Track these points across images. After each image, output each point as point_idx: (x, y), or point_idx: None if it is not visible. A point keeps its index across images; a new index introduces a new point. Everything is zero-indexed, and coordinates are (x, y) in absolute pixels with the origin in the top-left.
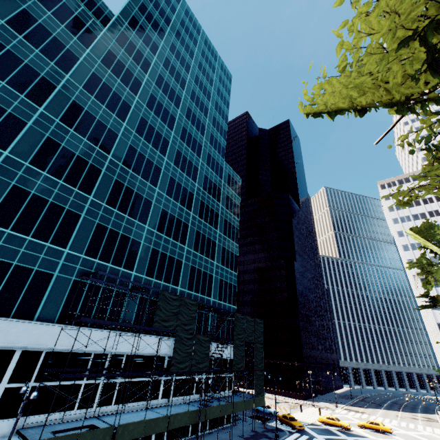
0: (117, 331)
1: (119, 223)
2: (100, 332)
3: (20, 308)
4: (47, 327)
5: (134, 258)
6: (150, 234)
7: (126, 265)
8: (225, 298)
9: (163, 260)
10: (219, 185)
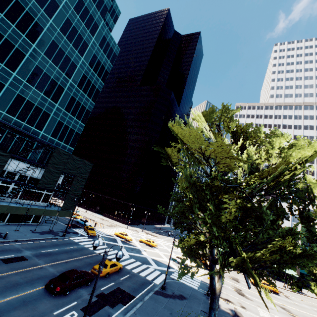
0: None
1: None
2: None
3: None
4: None
5: None
6: None
7: None
8: (61, 138)
9: None
10: (87, 40)
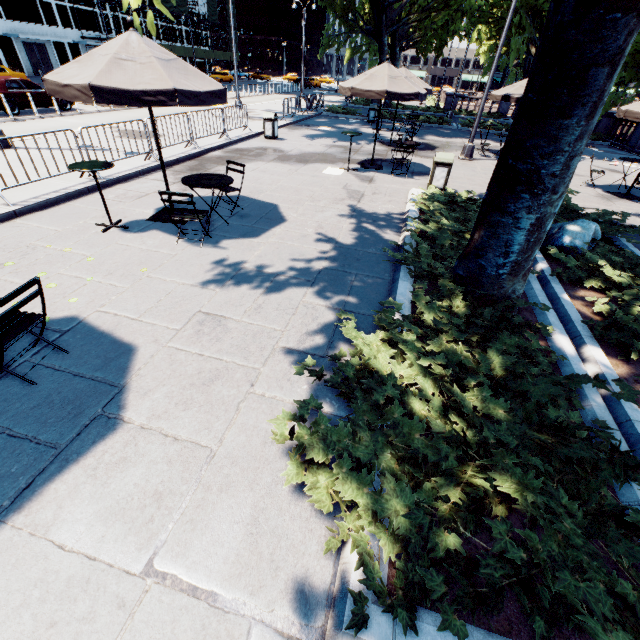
0: None
1: None
2: None
3: None
4: None
5: None
6: None
7: None
8: None
9: None
10: None
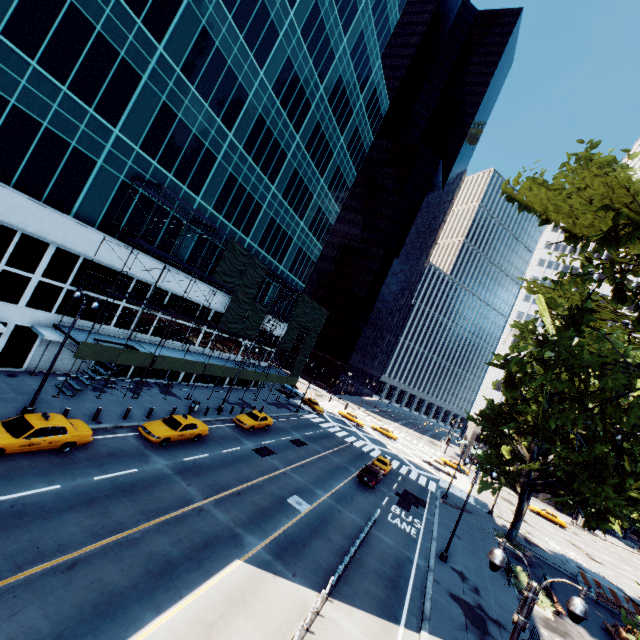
0: (167, 264)
1: (195, 115)
2: (147, 258)
3: (54, 194)
4: (86, 230)
5: (203, 179)
6: (233, 150)
7: (192, 184)
8: (296, 272)
9: (240, 196)
10: (354, 103)
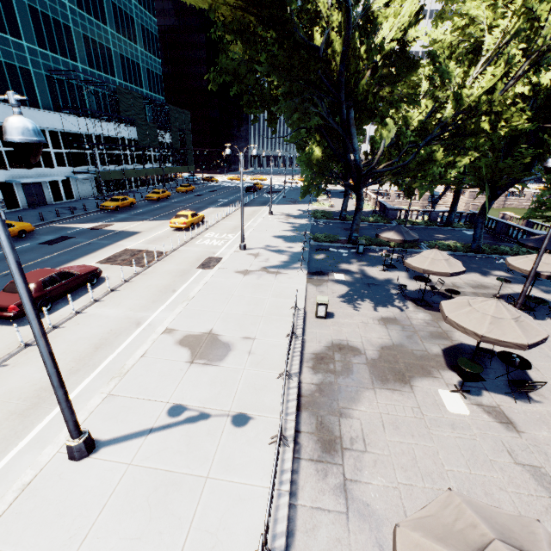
0: (92, 118)
1: (44, 2)
2: (82, 119)
3: (29, 100)
4: (53, 115)
5: (73, 48)
6: (74, 14)
7: (71, 56)
8: (154, 90)
9: (96, 49)
10: None
